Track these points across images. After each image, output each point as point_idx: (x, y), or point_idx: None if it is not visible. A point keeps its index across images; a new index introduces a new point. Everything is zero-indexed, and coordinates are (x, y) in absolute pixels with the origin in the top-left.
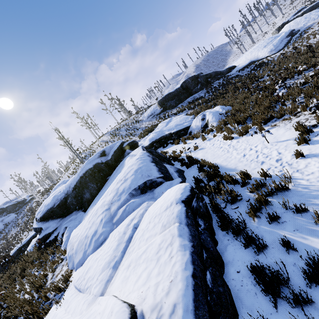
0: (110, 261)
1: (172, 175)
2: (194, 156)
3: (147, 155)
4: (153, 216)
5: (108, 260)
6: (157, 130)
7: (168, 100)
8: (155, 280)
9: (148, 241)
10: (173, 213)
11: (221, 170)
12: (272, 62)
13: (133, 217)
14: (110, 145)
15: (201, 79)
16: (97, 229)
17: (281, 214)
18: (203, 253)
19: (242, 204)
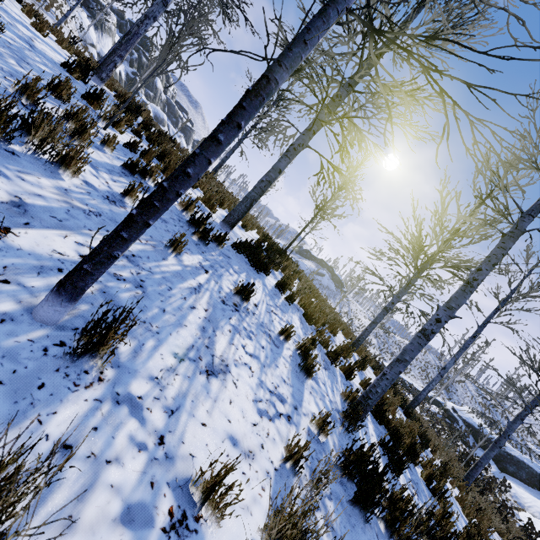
0: None
1: None
2: None
3: None
4: None
5: None
6: None
7: None
8: None
9: None
10: None
11: None
12: None
13: None
14: None
15: None
16: None
17: None
18: None
19: None
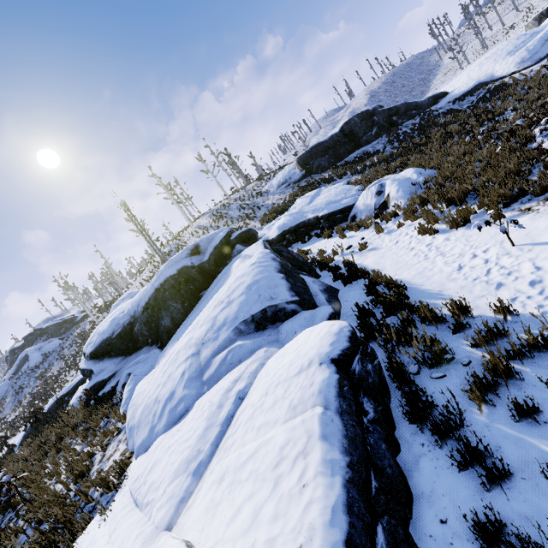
0: (190, 460)
1: (315, 297)
2: (359, 263)
3: (272, 257)
4: (274, 382)
5: (186, 457)
6: (293, 210)
7: (315, 156)
8: (268, 532)
9: (260, 433)
10: (313, 384)
11: (411, 295)
12: (523, 82)
13: (238, 375)
14: (209, 236)
15: (379, 118)
16: (176, 388)
17: (543, 403)
18: (370, 479)
19: (454, 369)
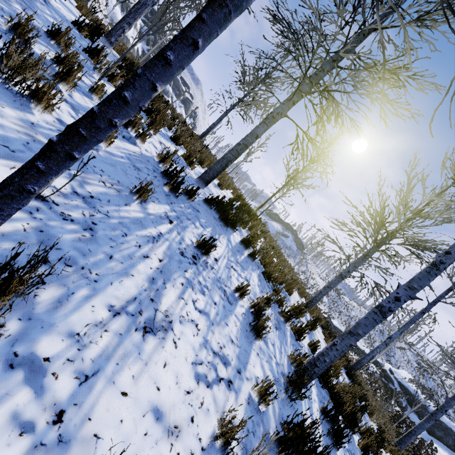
0: None
1: None
2: None
3: None
4: None
5: None
6: None
7: None
8: None
9: None
10: None
11: None
12: None
13: None
14: None
15: None
16: None
17: None
18: None
19: None
